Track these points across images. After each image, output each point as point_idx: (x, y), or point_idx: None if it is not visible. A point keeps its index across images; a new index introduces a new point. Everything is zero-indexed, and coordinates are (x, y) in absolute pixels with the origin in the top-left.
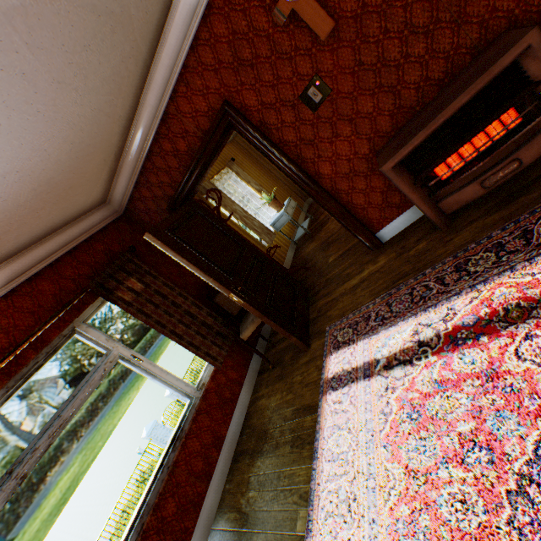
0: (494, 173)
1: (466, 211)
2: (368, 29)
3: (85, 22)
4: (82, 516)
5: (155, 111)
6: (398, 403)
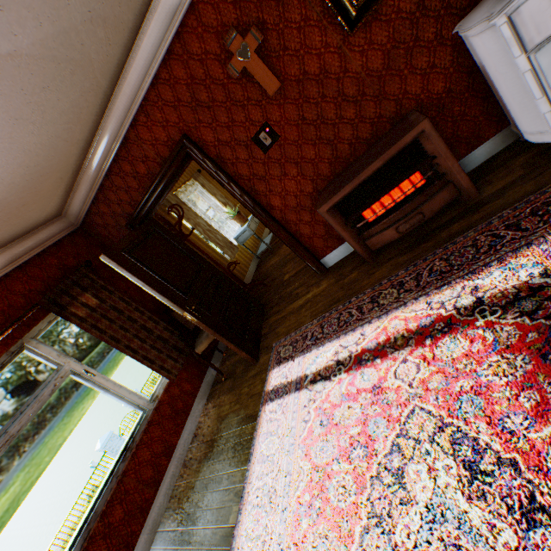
0: (405, 222)
1: (387, 249)
2: (309, 92)
3: (45, 69)
4: (23, 539)
5: (115, 135)
6: (316, 412)
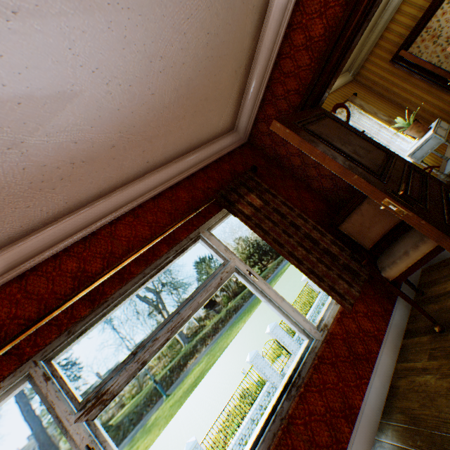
0: None
1: None
2: None
3: None
4: (203, 402)
5: None
6: None
